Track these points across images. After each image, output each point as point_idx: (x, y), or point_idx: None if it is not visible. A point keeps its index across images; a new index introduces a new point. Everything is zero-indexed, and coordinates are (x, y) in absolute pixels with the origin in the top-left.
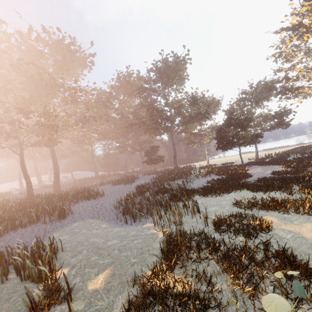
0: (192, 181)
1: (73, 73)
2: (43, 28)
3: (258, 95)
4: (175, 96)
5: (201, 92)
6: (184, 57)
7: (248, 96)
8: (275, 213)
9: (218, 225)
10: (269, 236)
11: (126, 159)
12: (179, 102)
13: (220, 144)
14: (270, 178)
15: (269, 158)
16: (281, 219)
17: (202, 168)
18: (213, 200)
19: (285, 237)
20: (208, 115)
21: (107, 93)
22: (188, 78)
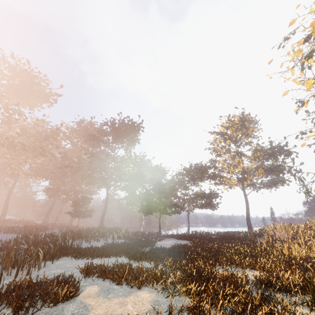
0: (94, 242)
1: (27, 100)
2: (12, 54)
3: (194, 174)
4: (126, 154)
5: (145, 155)
6: (139, 124)
7: (186, 172)
8: (110, 282)
9: (2, 288)
10: (50, 310)
11: (52, 205)
12: (122, 158)
13: (143, 206)
14: (164, 249)
15: (192, 235)
16: (104, 289)
17: (126, 233)
18: (76, 262)
19: (66, 313)
20: (145, 177)
21: (54, 128)
22: (138, 142)
